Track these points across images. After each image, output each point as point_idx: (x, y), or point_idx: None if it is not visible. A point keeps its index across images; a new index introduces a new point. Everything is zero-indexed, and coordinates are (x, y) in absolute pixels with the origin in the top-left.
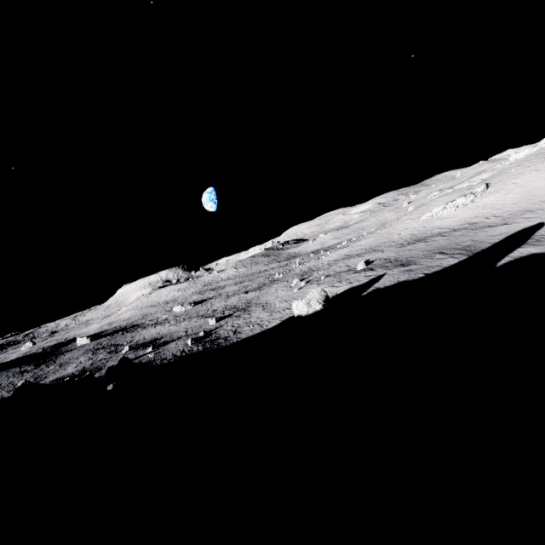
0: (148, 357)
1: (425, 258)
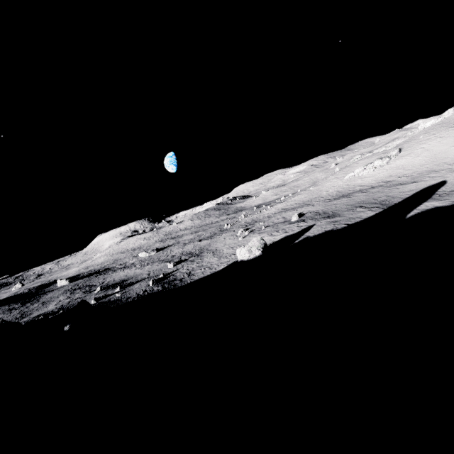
0: (116, 296)
1: (348, 211)
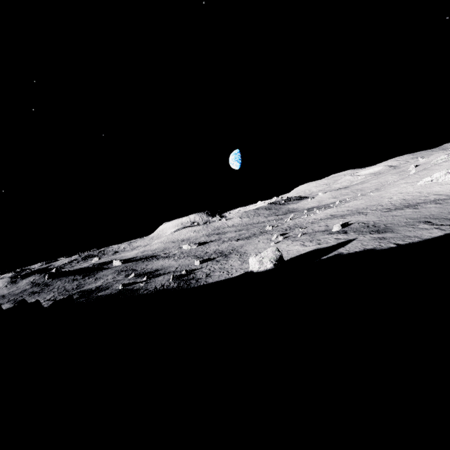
0: (140, 285)
1: (406, 226)
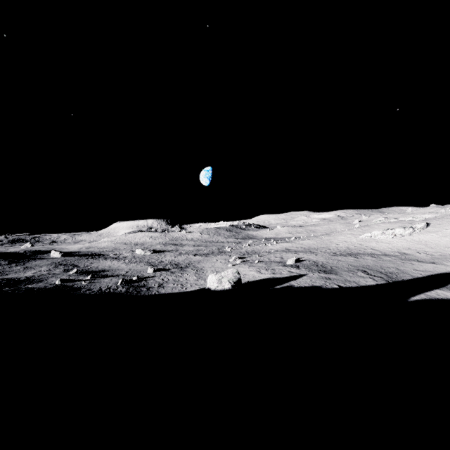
0: (82, 283)
1: (347, 271)
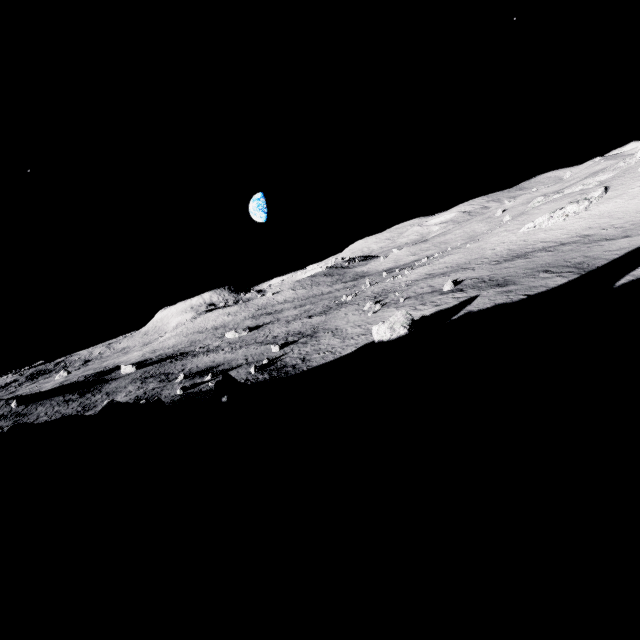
0: (208, 385)
1: (526, 277)
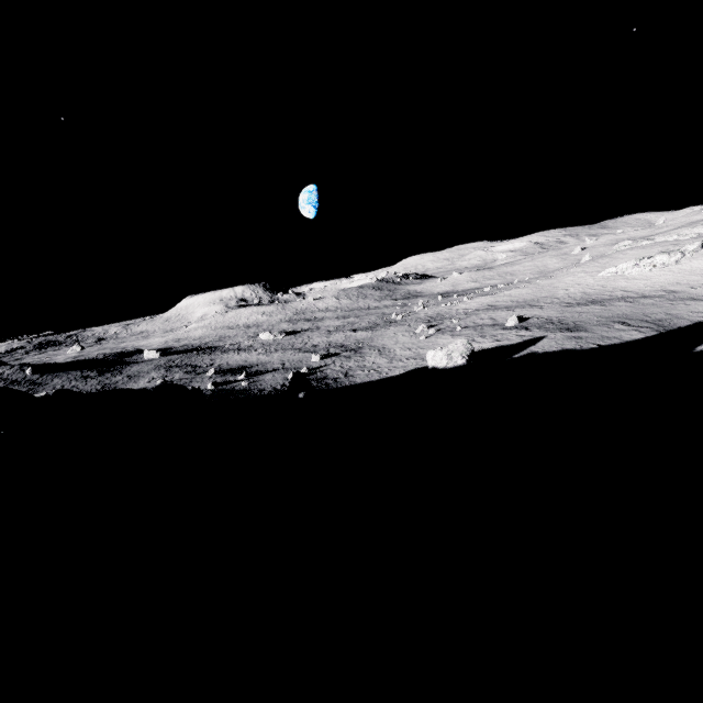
0: (241, 385)
1: (600, 326)
